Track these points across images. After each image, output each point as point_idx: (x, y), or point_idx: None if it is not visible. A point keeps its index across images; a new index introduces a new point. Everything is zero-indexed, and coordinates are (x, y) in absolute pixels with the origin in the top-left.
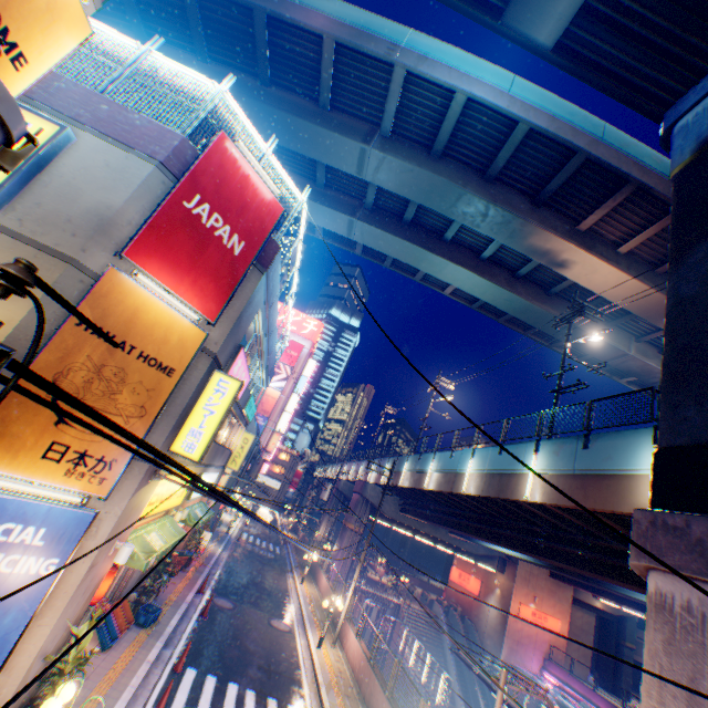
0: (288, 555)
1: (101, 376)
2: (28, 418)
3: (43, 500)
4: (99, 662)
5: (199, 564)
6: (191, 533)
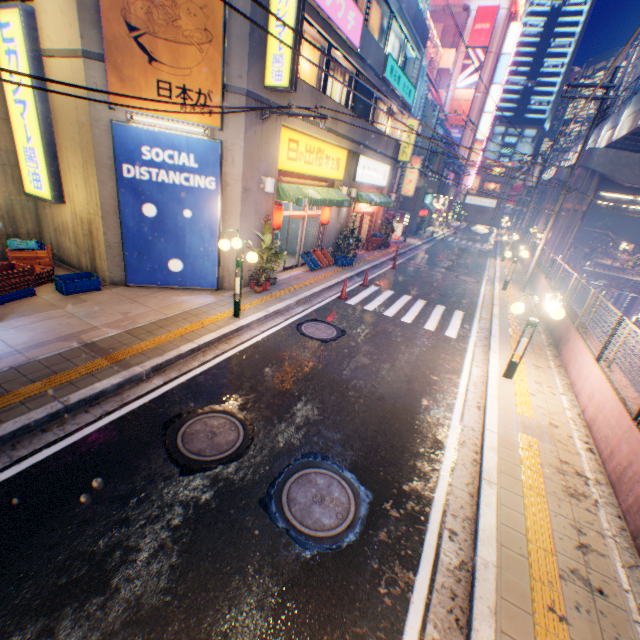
0: (494, 250)
1: (155, 6)
2: (130, 64)
3: (180, 134)
4: (307, 275)
5: (396, 248)
6: (382, 225)
